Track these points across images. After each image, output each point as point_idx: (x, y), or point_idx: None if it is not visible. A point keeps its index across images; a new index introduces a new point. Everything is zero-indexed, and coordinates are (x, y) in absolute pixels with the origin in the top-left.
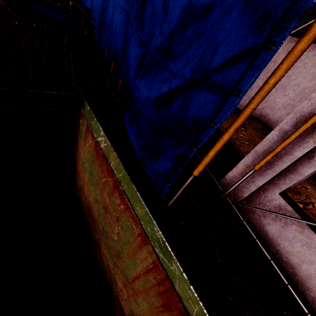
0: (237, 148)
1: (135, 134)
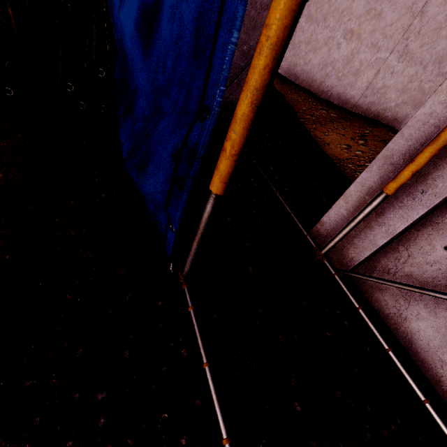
0: (349, 175)
1: (128, 134)
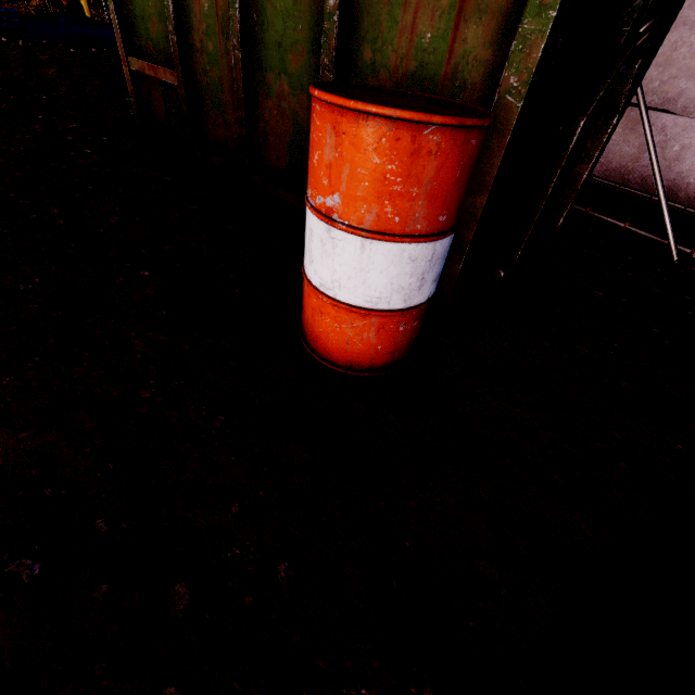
0: None
1: None
